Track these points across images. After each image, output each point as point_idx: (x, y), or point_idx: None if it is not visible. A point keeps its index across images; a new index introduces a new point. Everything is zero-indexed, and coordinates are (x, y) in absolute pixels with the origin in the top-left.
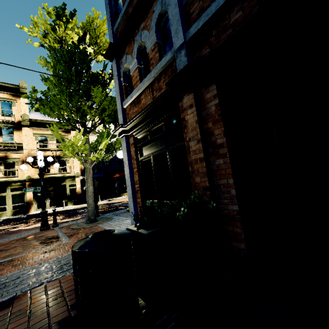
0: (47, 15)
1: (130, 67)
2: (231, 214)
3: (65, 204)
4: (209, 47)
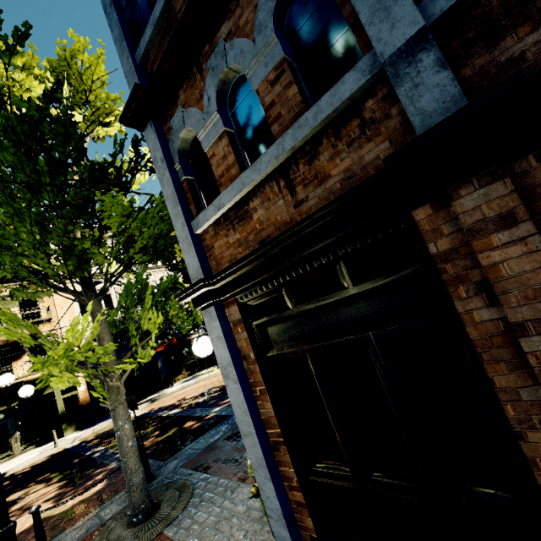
0: None
1: (200, 134)
2: None
3: (58, 435)
4: None
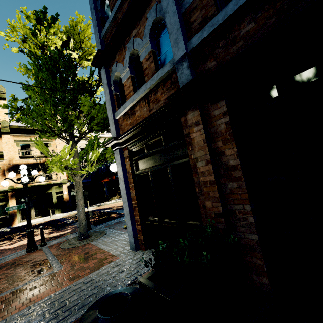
0: (25, 19)
1: (121, 75)
2: (249, 244)
3: (52, 213)
4: (216, 59)
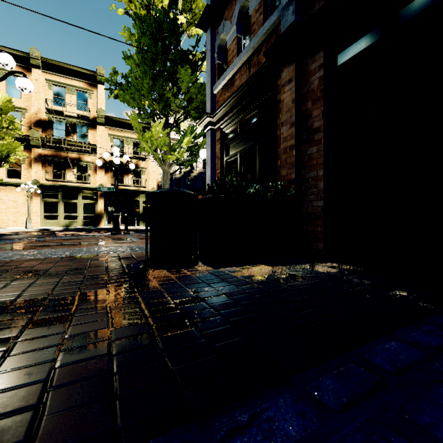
0: None
1: (227, 37)
2: (314, 212)
3: (137, 224)
4: None
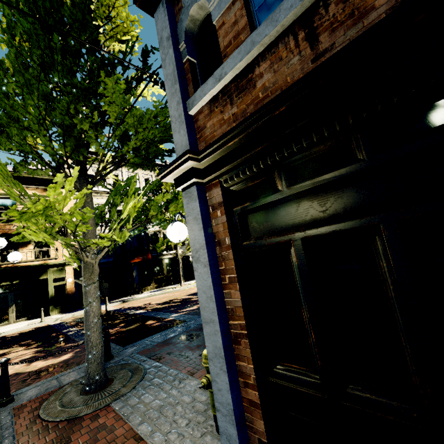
0: None
1: (212, 3)
2: None
3: (45, 313)
4: None
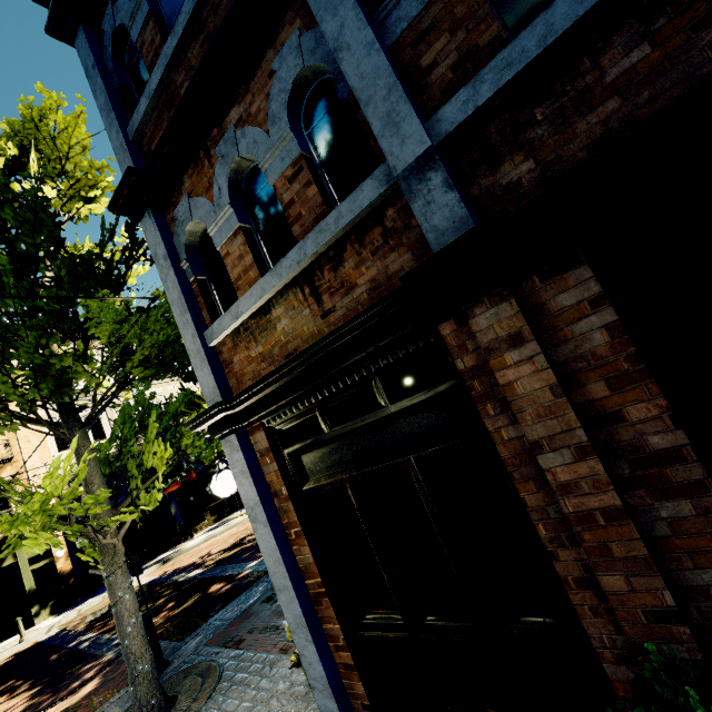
0: None
1: (211, 229)
2: None
3: (25, 624)
4: (532, 155)
